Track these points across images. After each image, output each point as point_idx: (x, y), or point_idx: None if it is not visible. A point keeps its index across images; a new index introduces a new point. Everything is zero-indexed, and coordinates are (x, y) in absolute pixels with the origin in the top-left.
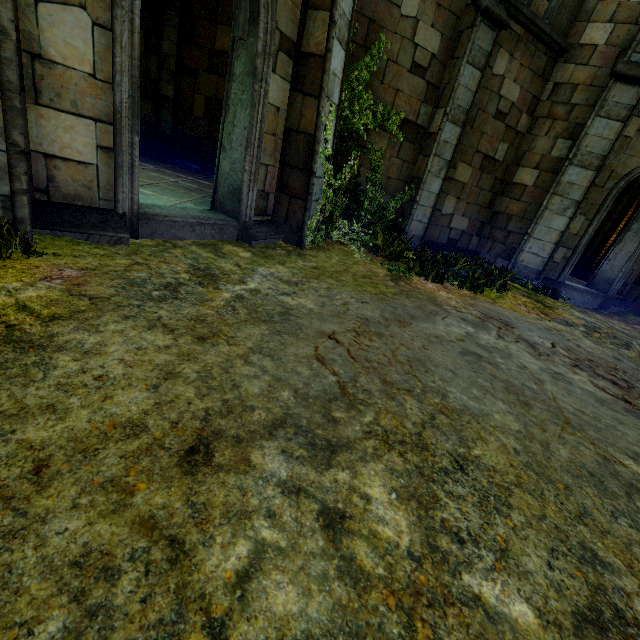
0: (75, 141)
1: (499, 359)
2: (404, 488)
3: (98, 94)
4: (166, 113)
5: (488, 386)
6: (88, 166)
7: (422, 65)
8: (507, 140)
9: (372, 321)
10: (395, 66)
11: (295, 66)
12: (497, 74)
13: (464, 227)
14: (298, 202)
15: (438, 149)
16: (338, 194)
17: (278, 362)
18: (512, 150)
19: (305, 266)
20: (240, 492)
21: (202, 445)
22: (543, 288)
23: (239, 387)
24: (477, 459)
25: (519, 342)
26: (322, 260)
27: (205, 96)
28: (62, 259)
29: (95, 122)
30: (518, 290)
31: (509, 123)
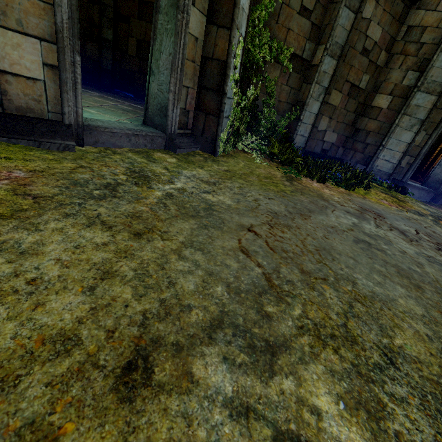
0: (23, 58)
1: (384, 245)
2: (348, 394)
3: (41, 14)
4: (107, 52)
5: (384, 271)
6: (36, 82)
7: (308, 8)
8: (369, 72)
9: (280, 215)
10: (287, 8)
11: (210, 1)
12: (365, 17)
13: (333, 140)
14: (212, 118)
15: (319, 78)
16: (243, 112)
17: (208, 255)
18: (372, 80)
19: (219, 169)
20: (185, 421)
21: (140, 358)
22: (395, 186)
23: (175, 284)
24: (401, 350)
25: (393, 230)
26: (232, 165)
27: (136, 39)
28: (13, 162)
29: (40, 41)
30: (377, 188)
31: (371, 58)
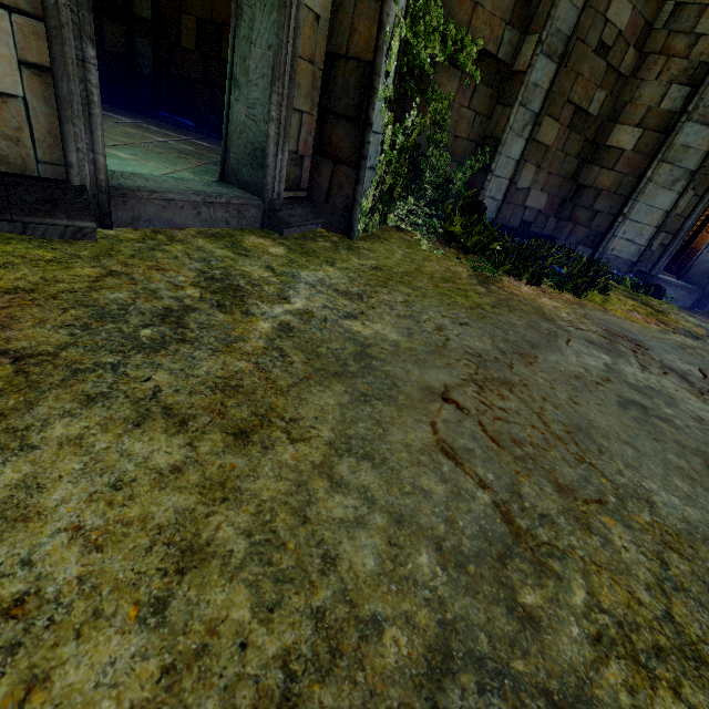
0: None
1: (666, 409)
2: None
3: None
4: (143, 43)
5: (687, 467)
6: (8, 100)
7: None
8: (606, 86)
9: (488, 358)
10: None
11: None
12: None
13: (541, 206)
14: (346, 170)
15: (525, 95)
16: (400, 158)
17: (384, 470)
18: (610, 100)
19: (363, 266)
20: None
21: None
22: (644, 285)
23: (336, 561)
24: None
25: (668, 373)
26: (382, 256)
27: (196, 17)
28: None
29: (8, 13)
30: (617, 289)
31: (611, 61)
